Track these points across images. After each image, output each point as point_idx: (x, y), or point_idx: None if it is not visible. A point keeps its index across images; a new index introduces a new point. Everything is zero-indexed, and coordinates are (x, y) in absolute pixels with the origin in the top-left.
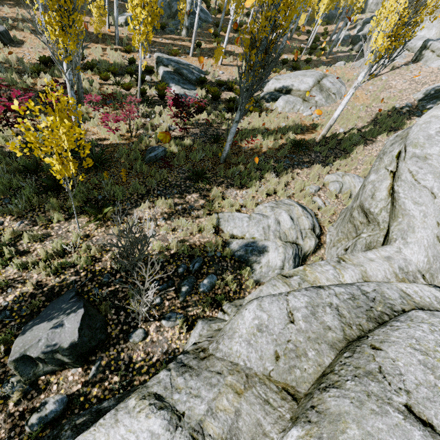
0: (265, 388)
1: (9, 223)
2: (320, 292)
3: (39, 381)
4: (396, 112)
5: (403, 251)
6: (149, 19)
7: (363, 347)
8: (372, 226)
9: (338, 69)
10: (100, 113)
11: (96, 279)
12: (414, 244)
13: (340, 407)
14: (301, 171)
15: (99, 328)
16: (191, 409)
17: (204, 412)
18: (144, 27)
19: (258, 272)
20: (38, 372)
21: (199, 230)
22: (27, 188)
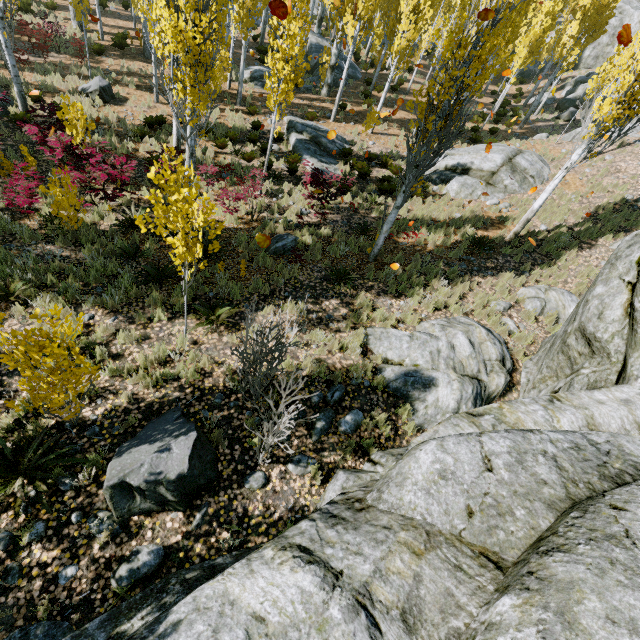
0: (454, 551)
1: (102, 317)
2: (527, 436)
3: (131, 523)
4: (627, 206)
5: None
6: (292, 76)
7: (598, 506)
8: (598, 359)
9: (538, 144)
10: (213, 189)
11: (205, 399)
12: None
13: (572, 573)
14: (483, 280)
15: (209, 462)
16: (351, 568)
17: (370, 573)
18: (284, 85)
19: (421, 414)
20: (134, 508)
21: (339, 348)
22: (125, 276)
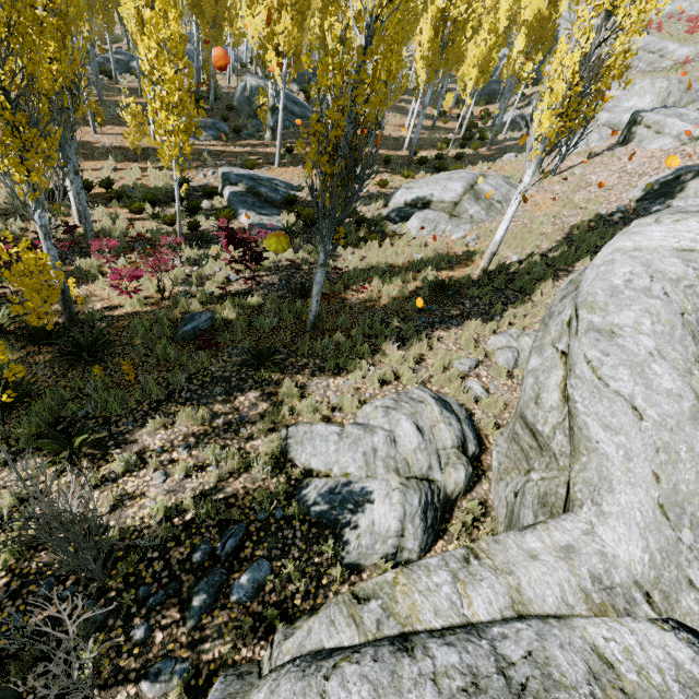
0: None
1: None
2: (399, 669)
3: None
4: (602, 222)
5: (599, 531)
6: (181, 125)
7: None
8: (546, 458)
9: (506, 165)
10: (121, 265)
11: (26, 592)
12: (618, 519)
13: None
14: (446, 333)
15: None
16: None
17: None
18: (174, 137)
19: (352, 547)
20: None
21: (247, 465)
22: None
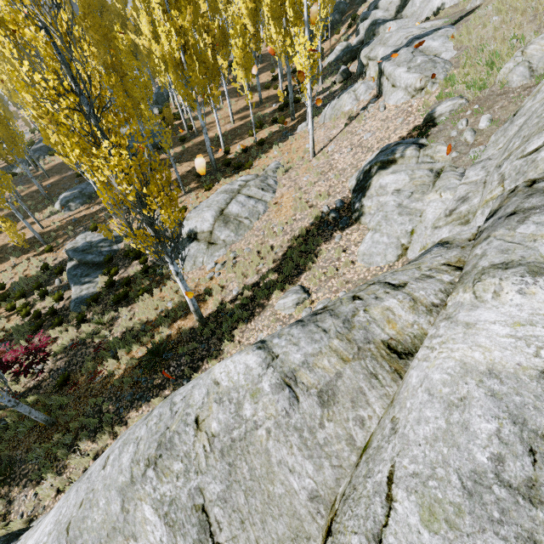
0: None
1: None
2: None
3: None
4: (313, 229)
5: None
6: None
7: None
8: None
9: (295, 140)
10: None
11: None
12: None
13: None
14: (136, 414)
15: None
16: None
17: None
18: None
19: None
20: None
21: None
22: None
